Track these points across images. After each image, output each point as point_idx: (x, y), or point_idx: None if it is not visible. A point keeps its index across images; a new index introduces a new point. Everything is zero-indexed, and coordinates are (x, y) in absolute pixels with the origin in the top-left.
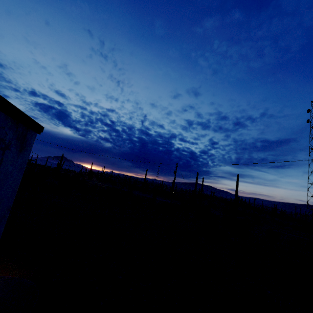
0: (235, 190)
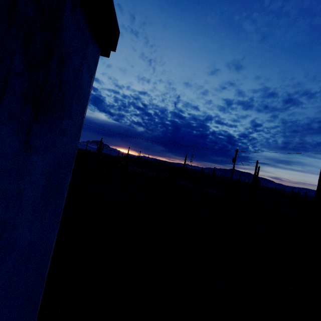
0: (318, 186)
